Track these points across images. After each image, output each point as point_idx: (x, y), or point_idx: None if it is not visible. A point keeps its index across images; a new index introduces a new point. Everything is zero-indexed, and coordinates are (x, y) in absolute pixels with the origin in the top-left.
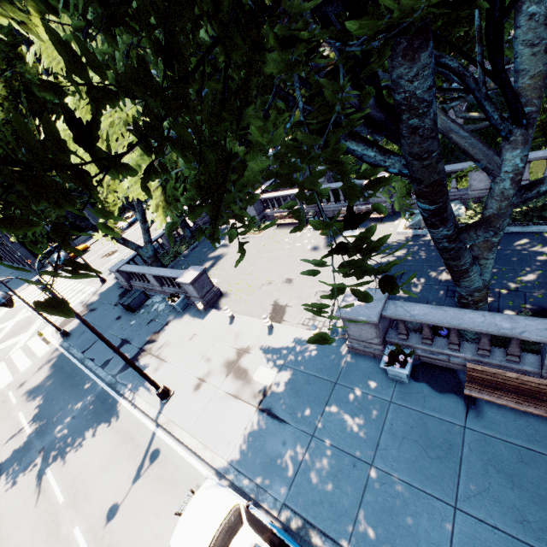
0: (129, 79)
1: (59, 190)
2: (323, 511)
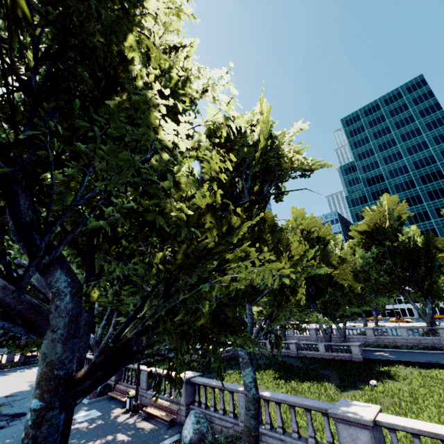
0: None
1: None
2: None
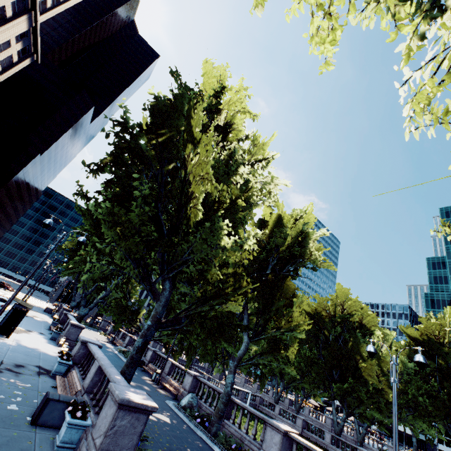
0: (73, 249)
1: (63, 249)
2: None
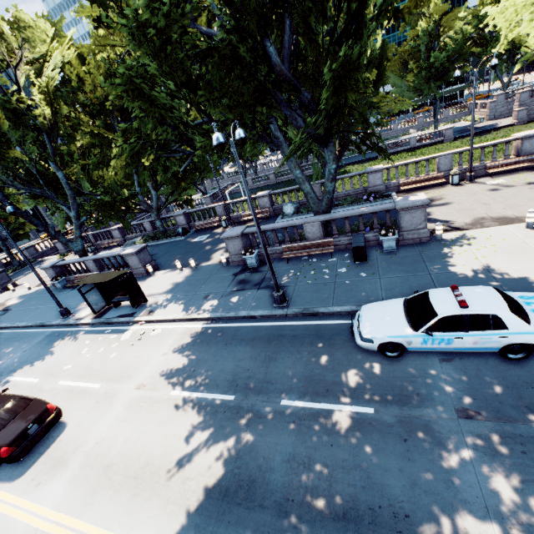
0: None
1: None
2: (4, 321)
